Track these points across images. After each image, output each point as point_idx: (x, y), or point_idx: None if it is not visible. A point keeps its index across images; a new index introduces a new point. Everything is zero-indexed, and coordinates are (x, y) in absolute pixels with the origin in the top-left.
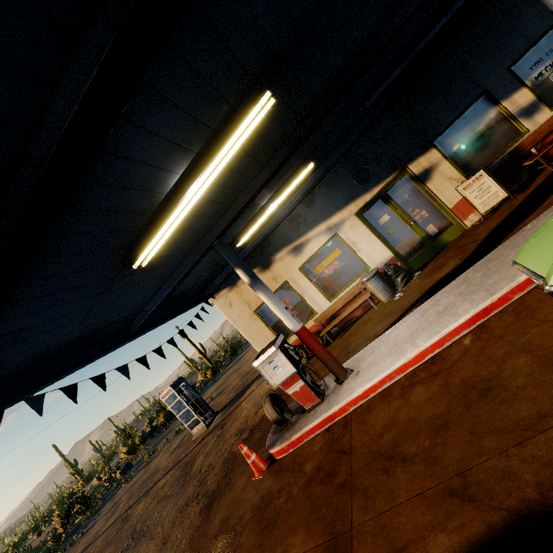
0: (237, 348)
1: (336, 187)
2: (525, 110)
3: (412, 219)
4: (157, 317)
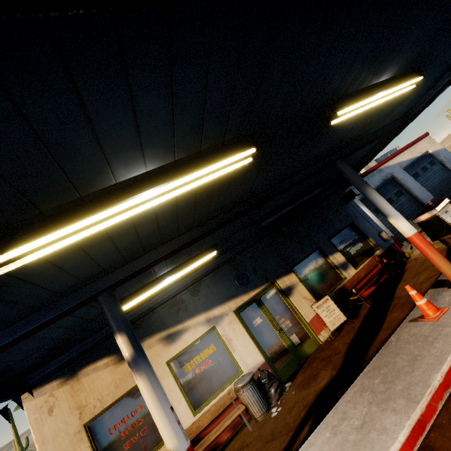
0: None
1: (220, 283)
2: (342, 265)
3: (280, 326)
4: None
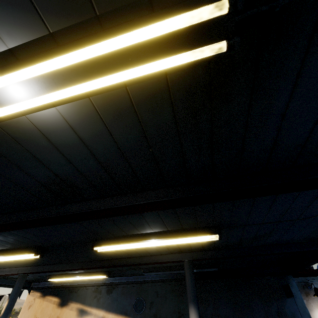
0: None
1: (125, 296)
2: None
3: None
4: None
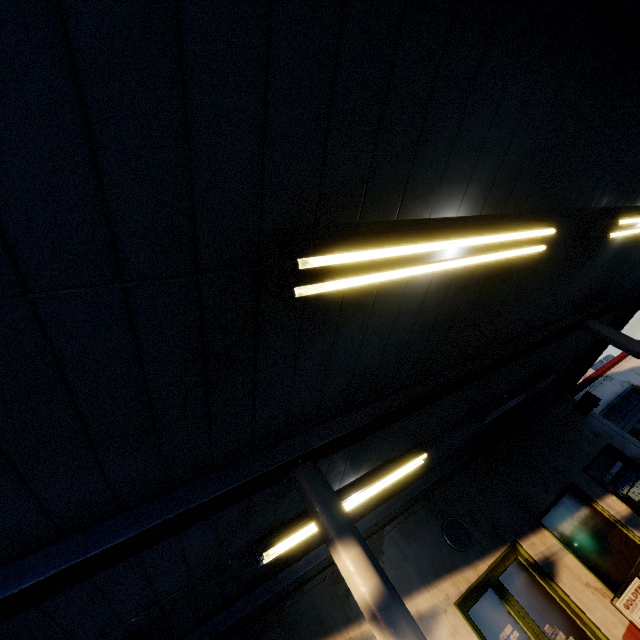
0: None
1: (418, 539)
2: (628, 519)
3: None
4: None
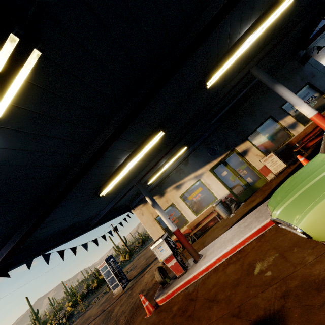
0: (145, 241)
1: (199, 156)
2: (291, 125)
3: (239, 174)
4: (104, 218)
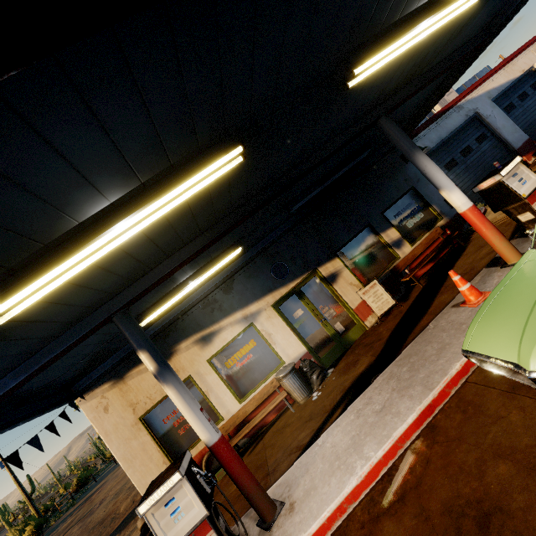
0: (87, 479)
1: (255, 278)
2: (396, 242)
3: (323, 316)
4: None
